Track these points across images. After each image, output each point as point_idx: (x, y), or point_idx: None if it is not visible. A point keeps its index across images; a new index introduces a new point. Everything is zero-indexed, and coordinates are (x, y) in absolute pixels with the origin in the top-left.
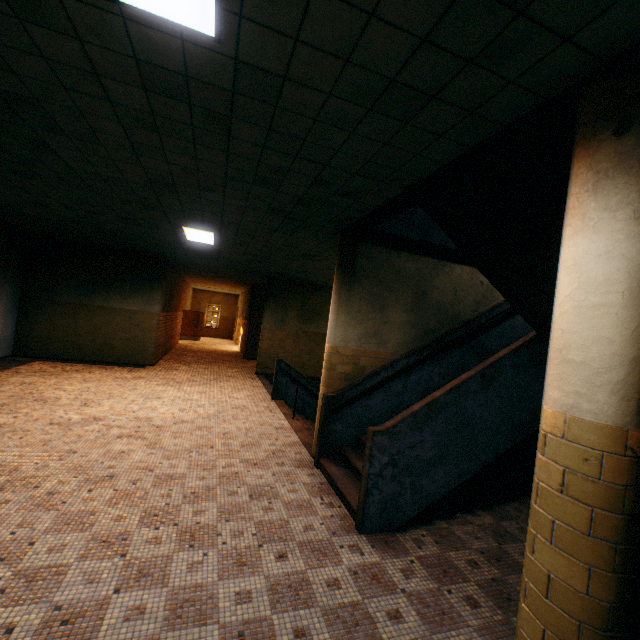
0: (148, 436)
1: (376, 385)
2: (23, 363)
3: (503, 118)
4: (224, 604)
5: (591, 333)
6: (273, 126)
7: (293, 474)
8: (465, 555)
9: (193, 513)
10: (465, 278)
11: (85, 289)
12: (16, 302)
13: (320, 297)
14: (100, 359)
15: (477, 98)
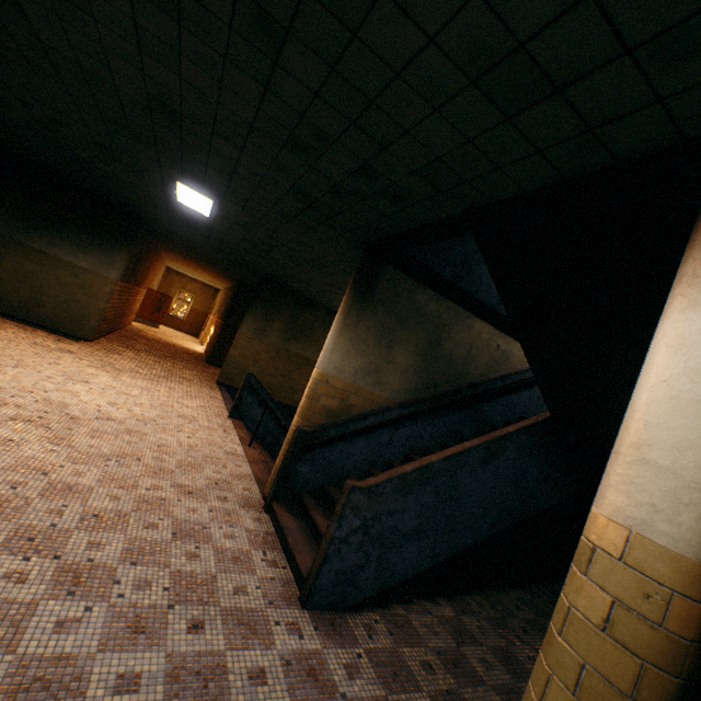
0: (55, 427)
1: (361, 430)
2: None
3: (622, 150)
4: (95, 692)
5: (690, 435)
6: (340, 66)
7: (235, 515)
8: (420, 654)
9: (88, 545)
10: (484, 337)
11: (24, 223)
12: None
13: (314, 316)
14: (20, 315)
15: (608, 110)
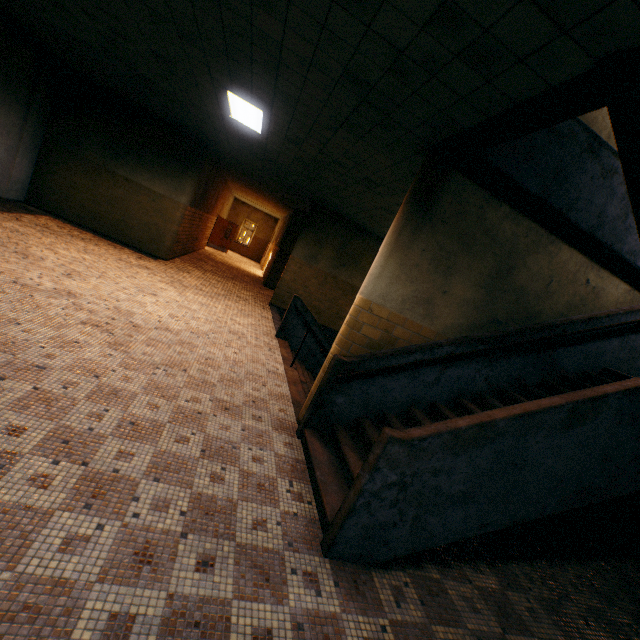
0: (117, 333)
1: (404, 366)
2: (31, 213)
3: None
4: (82, 633)
5: None
6: None
7: (267, 437)
8: (457, 638)
9: (117, 453)
10: (570, 268)
11: (113, 152)
12: (37, 143)
13: (363, 244)
14: (113, 236)
15: None
